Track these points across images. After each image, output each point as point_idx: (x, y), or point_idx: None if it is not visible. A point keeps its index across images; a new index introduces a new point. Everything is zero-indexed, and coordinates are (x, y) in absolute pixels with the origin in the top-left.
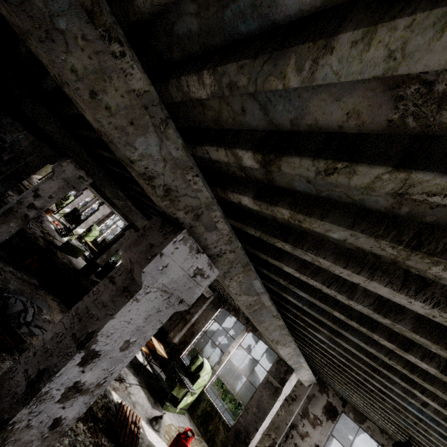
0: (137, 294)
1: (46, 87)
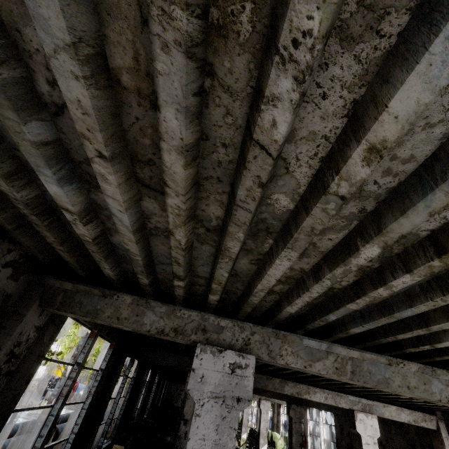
0: (195, 410)
1: (150, 337)
